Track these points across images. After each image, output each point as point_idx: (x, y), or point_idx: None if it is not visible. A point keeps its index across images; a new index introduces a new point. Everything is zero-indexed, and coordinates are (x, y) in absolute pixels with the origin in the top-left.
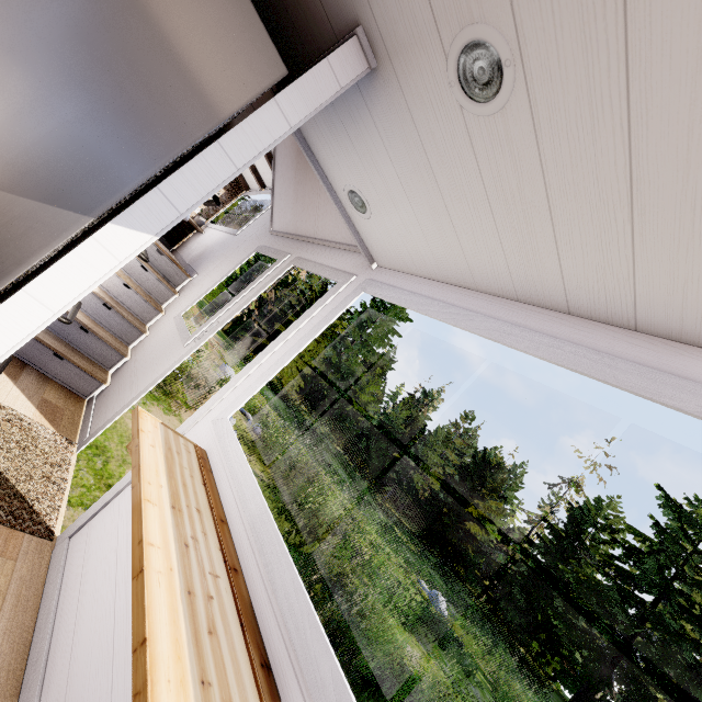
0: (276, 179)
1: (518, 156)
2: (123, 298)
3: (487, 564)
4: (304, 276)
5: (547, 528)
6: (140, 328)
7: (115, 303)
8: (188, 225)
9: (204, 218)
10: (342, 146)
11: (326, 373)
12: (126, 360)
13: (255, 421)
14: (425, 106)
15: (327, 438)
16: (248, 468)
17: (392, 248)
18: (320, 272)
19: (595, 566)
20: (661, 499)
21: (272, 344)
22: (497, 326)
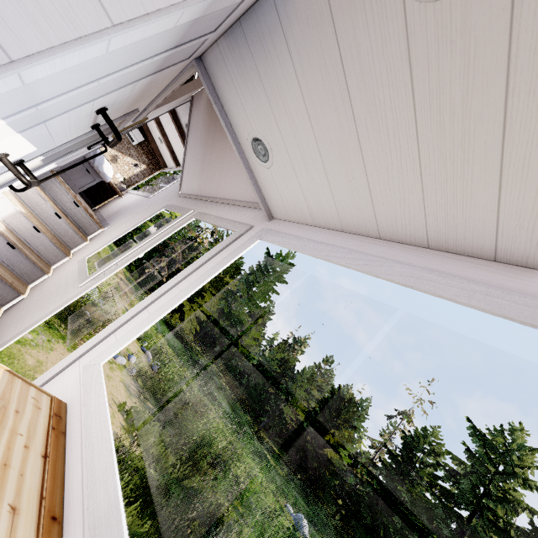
0: (188, 151)
1: (474, 52)
2: (31, 240)
3: (341, 485)
4: (207, 244)
5: (387, 453)
6: (44, 268)
7: (21, 243)
8: (111, 190)
9: (125, 185)
10: (250, 86)
11: (218, 320)
12: (22, 298)
13: (154, 359)
14: (353, 8)
15: (215, 374)
16: (108, 434)
17: (290, 198)
18: (219, 223)
19: (423, 486)
20: (470, 429)
21: (164, 286)
22: (411, 271)
